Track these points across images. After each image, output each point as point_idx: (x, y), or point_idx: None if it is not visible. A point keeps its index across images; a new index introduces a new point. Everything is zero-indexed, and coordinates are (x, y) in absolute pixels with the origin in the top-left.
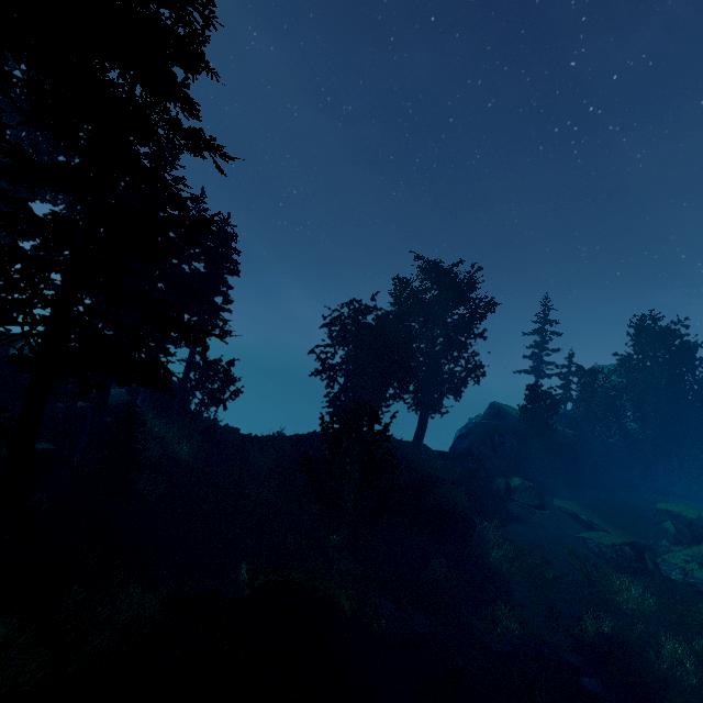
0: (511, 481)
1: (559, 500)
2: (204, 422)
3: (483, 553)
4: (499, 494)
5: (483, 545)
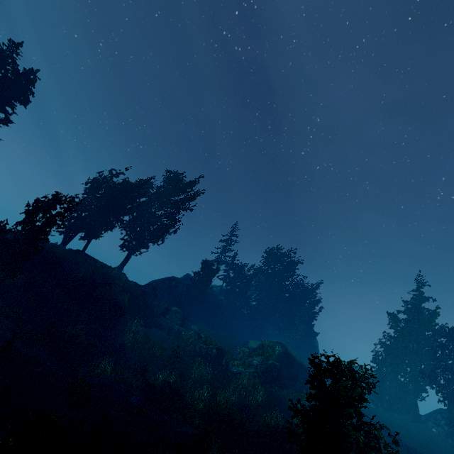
0: (170, 308)
1: (195, 326)
2: None
3: (122, 335)
4: (157, 312)
5: (125, 331)
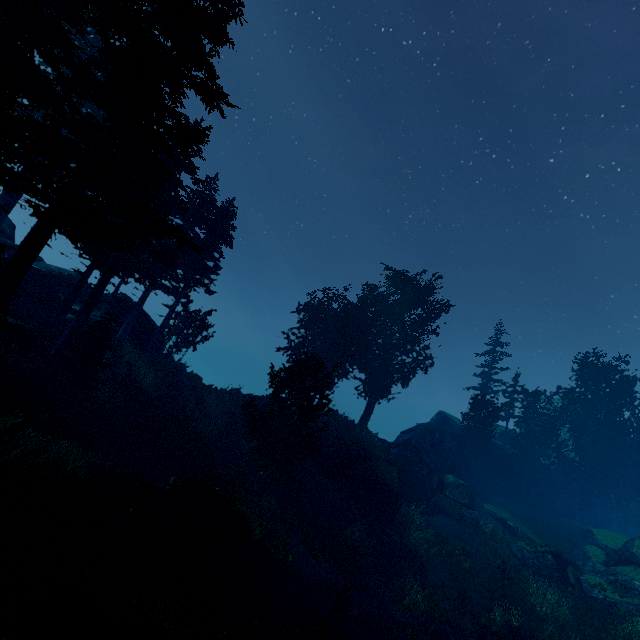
0: (445, 478)
1: (490, 505)
2: (173, 364)
3: (405, 533)
4: (431, 487)
5: (407, 526)
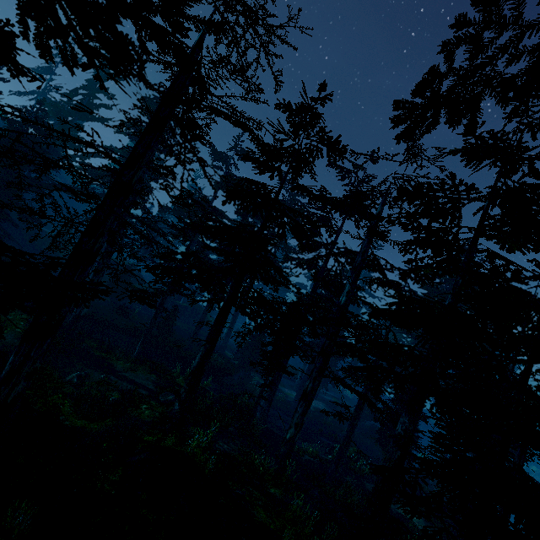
0: (530, 467)
1: None
2: None
3: None
4: None
5: None
